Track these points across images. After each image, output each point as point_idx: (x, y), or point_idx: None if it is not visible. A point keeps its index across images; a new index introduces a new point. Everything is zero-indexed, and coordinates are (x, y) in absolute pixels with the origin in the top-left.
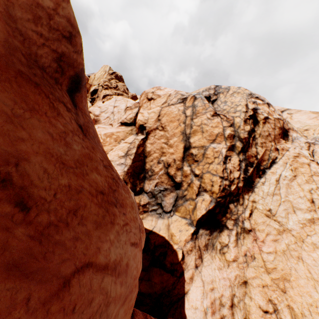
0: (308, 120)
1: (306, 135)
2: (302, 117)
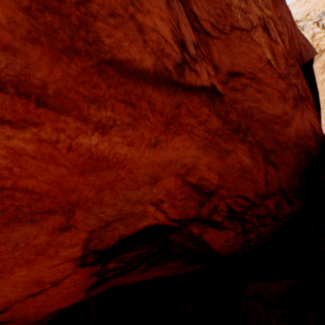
0: (300, 9)
1: (310, 18)
2: (293, 10)
